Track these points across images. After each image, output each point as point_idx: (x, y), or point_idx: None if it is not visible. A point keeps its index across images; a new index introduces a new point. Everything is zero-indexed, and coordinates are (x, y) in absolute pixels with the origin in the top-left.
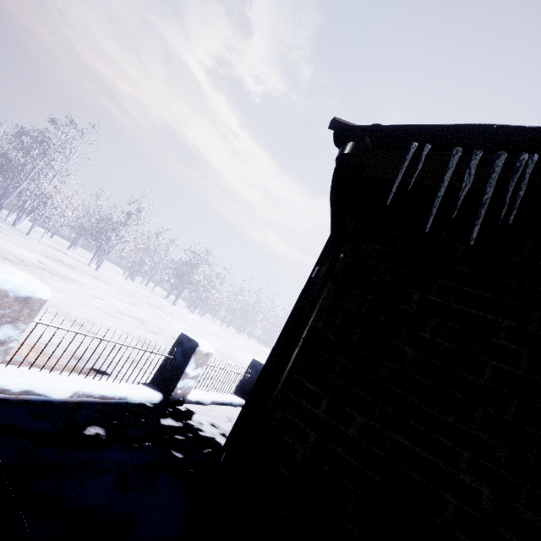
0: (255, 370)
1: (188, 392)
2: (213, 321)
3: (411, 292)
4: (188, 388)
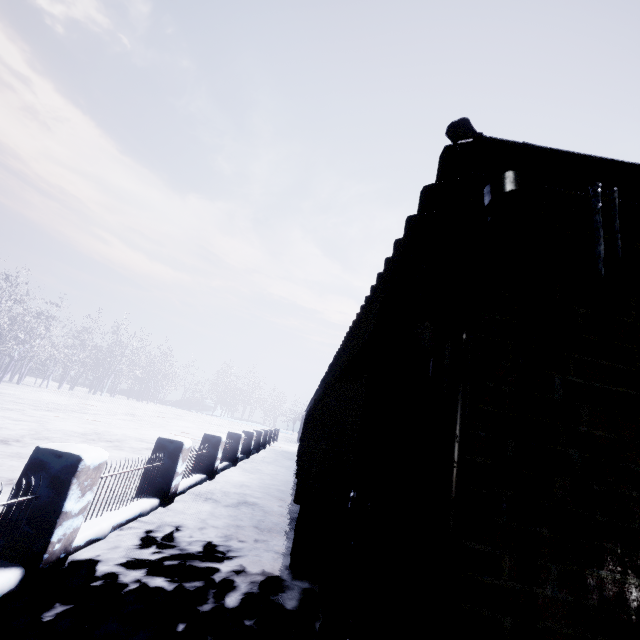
0: (166, 452)
1: (73, 539)
2: (42, 386)
3: (551, 374)
4: (72, 533)
